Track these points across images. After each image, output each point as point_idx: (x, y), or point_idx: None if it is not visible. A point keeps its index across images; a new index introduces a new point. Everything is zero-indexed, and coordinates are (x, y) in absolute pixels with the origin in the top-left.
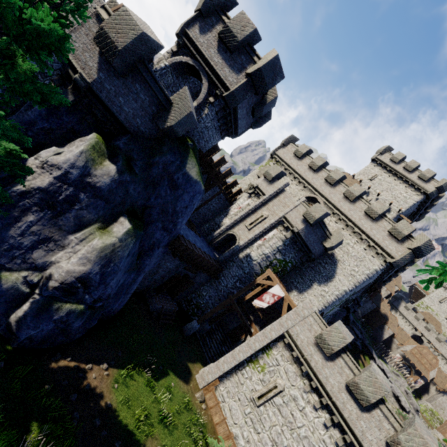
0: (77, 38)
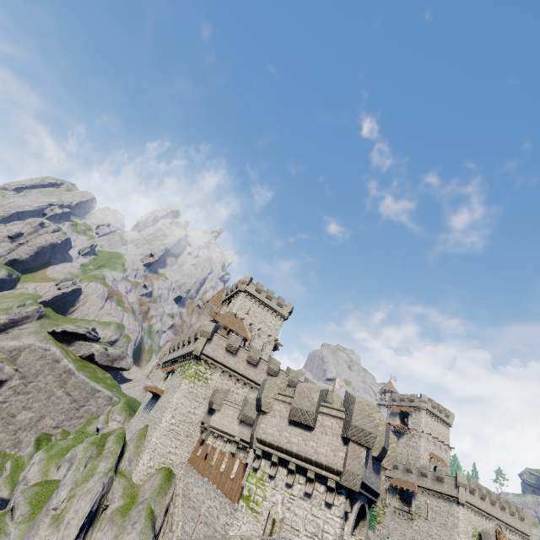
0: None
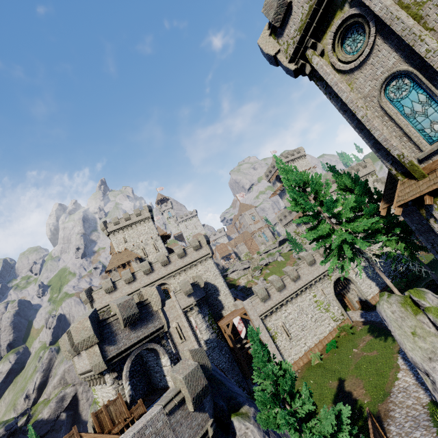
0: (182, 436)
